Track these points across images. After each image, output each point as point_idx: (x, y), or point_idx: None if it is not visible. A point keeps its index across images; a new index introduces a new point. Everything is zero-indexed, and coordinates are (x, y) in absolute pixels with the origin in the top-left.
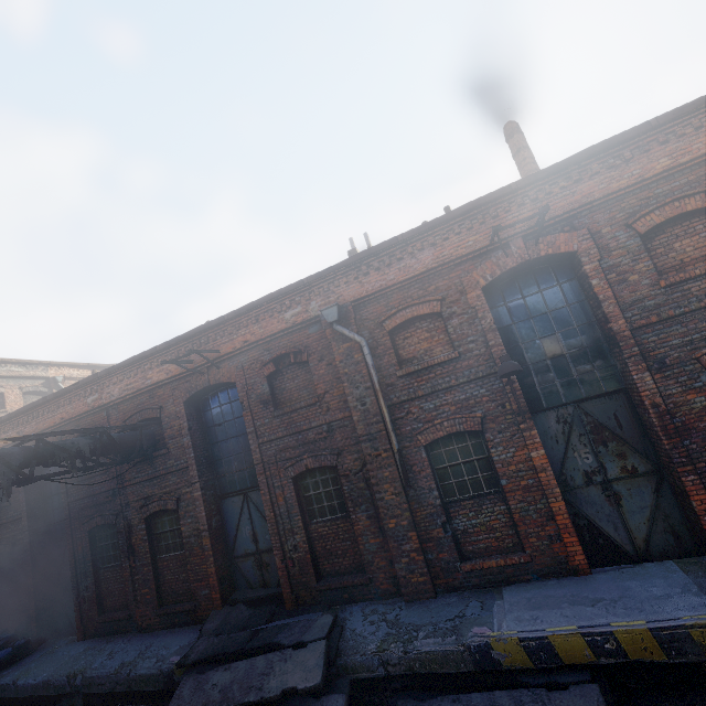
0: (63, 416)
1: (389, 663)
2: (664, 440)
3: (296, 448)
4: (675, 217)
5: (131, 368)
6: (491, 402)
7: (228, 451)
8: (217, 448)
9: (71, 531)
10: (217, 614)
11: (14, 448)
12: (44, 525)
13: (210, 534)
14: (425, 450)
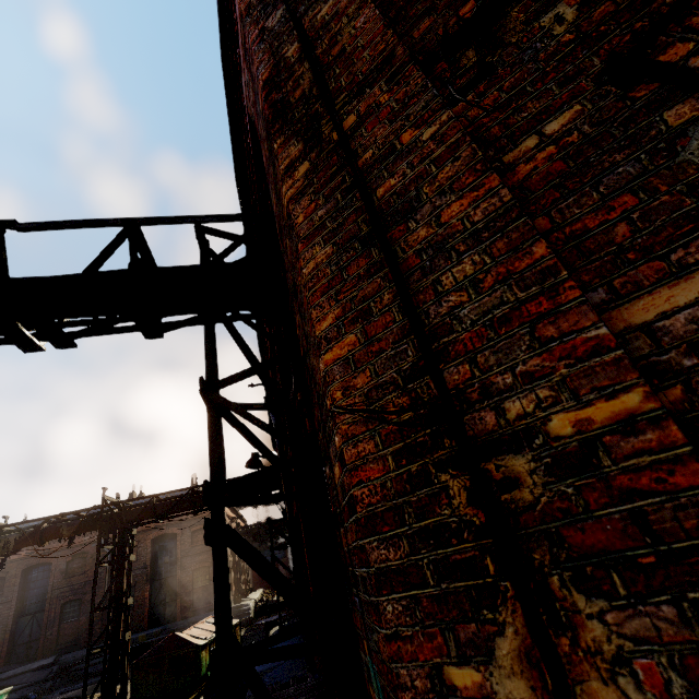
0: None
1: (76, 659)
2: (177, 589)
3: (68, 591)
4: (201, 528)
5: None
6: (141, 576)
7: (34, 594)
8: (28, 592)
9: None
10: (1, 668)
11: None
12: None
13: (11, 632)
14: None
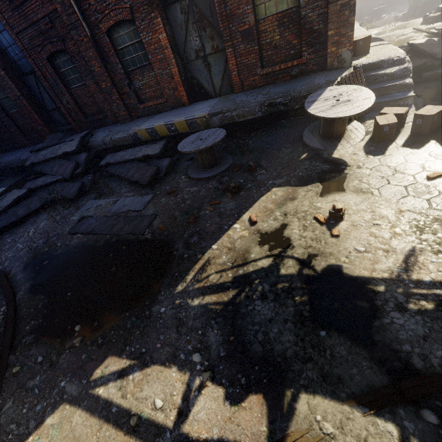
0: None
1: (107, 144)
2: (220, 24)
3: (38, 37)
4: None
5: None
6: None
7: (7, 42)
8: None
9: None
10: (50, 137)
11: None
12: None
13: (24, 98)
14: (107, 36)
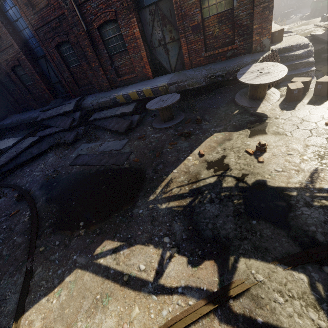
0: None
1: (94, 105)
2: (177, 22)
3: (50, 32)
4: None
5: None
6: (118, 2)
7: (28, 36)
8: (22, 34)
9: None
10: (53, 101)
11: None
12: None
13: (37, 74)
14: (98, 31)
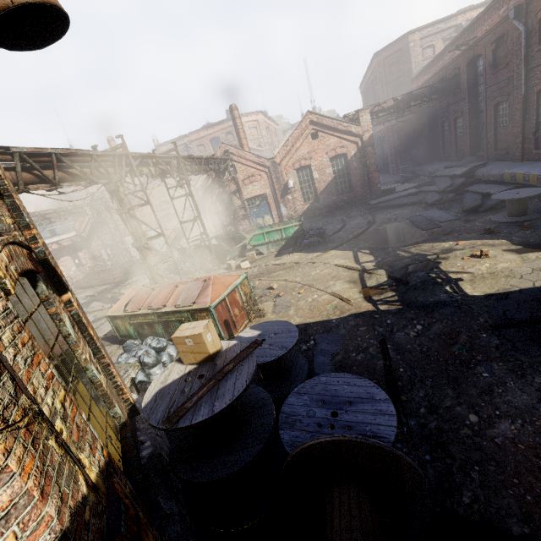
0: (433, 72)
1: (484, 176)
2: None
3: (496, 91)
4: None
5: (451, 48)
6: None
7: (483, 90)
8: (480, 88)
9: (436, 123)
10: (467, 159)
11: (405, 97)
12: (433, 119)
13: (469, 128)
14: (536, 95)
